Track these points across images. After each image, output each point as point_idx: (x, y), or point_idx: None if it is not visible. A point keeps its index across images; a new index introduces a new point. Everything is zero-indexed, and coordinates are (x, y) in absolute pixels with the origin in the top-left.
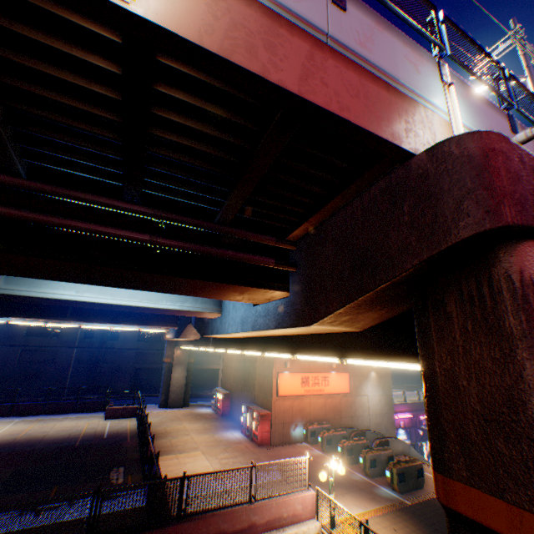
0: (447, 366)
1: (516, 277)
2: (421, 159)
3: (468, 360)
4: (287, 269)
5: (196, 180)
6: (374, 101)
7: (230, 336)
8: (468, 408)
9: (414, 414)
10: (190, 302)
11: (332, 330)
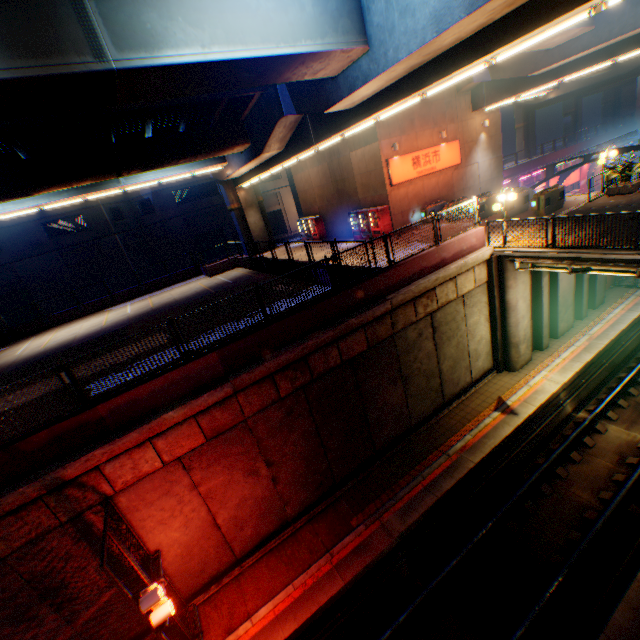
0: None
1: None
2: None
3: None
4: None
5: None
6: None
7: (364, 98)
8: None
9: (511, 180)
10: (330, 37)
11: None
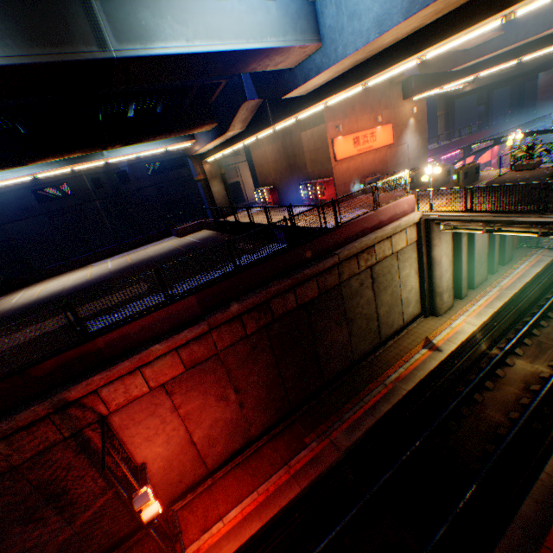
0: None
1: None
2: None
3: None
4: None
5: None
6: None
7: (316, 87)
8: None
9: (435, 159)
10: (290, 35)
11: None
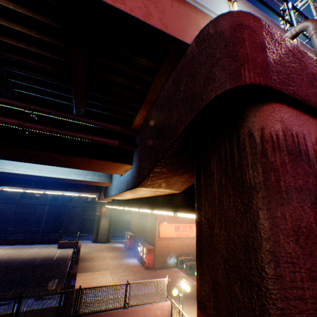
0: (209, 216)
1: (257, 134)
2: (192, 46)
3: (221, 210)
4: (132, 149)
5: (49, 81)
6: (155, 2)
7: (121, 198)
8: (219, 253)
9: None
10: (90, 175)
11: (163, 192)
